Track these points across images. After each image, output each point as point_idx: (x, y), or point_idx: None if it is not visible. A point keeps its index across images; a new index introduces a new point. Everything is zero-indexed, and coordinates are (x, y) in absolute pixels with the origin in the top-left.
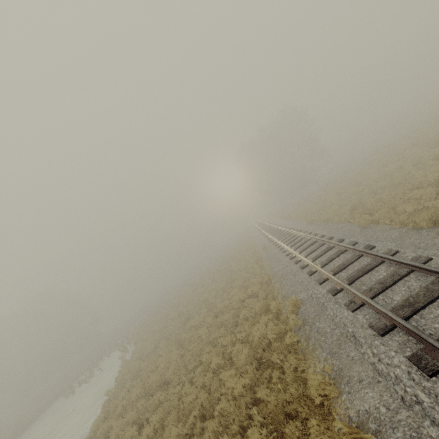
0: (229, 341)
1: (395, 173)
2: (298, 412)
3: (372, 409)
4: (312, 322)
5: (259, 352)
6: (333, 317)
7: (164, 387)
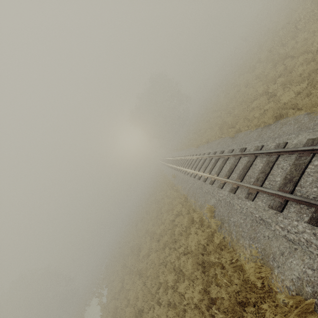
0: (175, 258)
1: (236, 95)
2: (247, 298)
3: (301, 274)
4: (228, 219)
5: (199, 257)
6: (241, 210)
7: (140, 315)
